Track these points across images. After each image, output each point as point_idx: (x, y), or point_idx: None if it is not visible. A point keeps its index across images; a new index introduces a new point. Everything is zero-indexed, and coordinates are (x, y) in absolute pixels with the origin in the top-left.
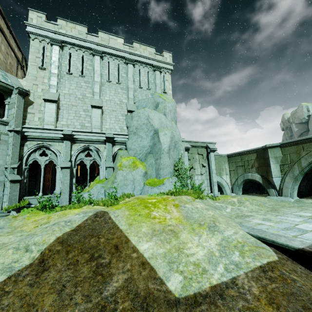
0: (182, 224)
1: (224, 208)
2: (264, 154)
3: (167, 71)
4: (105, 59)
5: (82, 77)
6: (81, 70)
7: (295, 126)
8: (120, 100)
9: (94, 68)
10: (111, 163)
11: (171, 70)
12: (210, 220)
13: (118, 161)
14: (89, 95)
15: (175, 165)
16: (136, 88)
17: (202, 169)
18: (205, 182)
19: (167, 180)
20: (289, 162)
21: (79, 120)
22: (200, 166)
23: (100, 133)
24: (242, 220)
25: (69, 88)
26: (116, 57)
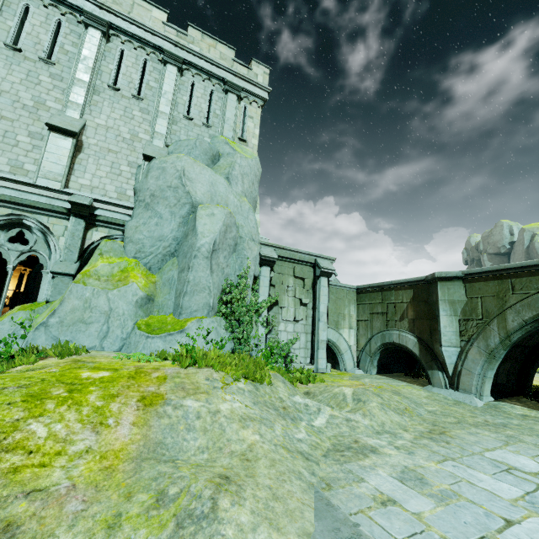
0: (97, 487)
1: (311, 415)
2: (429, 294)
3: (255, 100)
4: (114, 42)
5: (47, 65)
6: (47, 49)
7: (488, 257)
8: (132, 132)
9: (82, 53)
10: (72, 266)
11: (264, 101)
12: (226, 469)
13: (90, 262)
14: (55, 105)
15: (226, 289)
16: (179, 117)
17: (299, 310)
18: (302, 338)
19: (197, 323)
20: (480, 316)
21: (11, 153)
22: (294, 303)
23: (59, 191)
24: (340, 468)
25: (5, 79)
26: (142, 45)
